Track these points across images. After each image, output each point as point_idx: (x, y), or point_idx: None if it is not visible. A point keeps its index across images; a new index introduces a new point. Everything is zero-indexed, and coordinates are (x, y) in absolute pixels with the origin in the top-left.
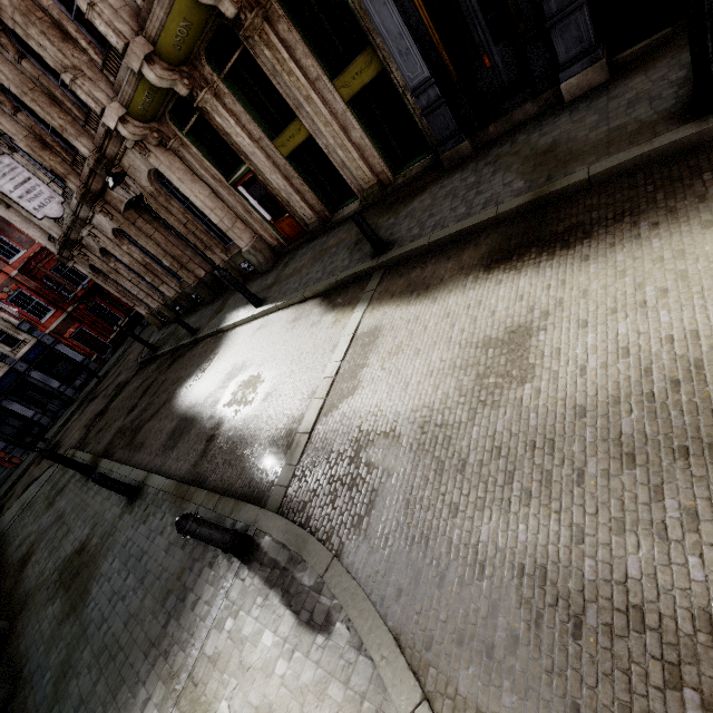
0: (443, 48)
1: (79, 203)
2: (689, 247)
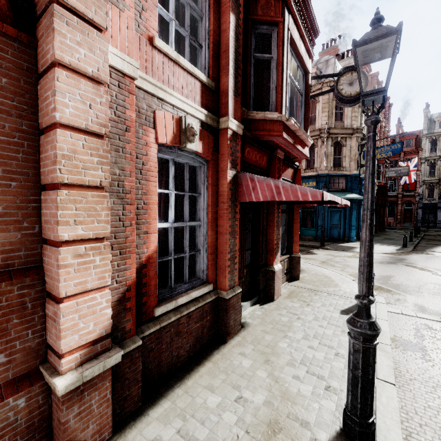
0: None
1: None
2: None
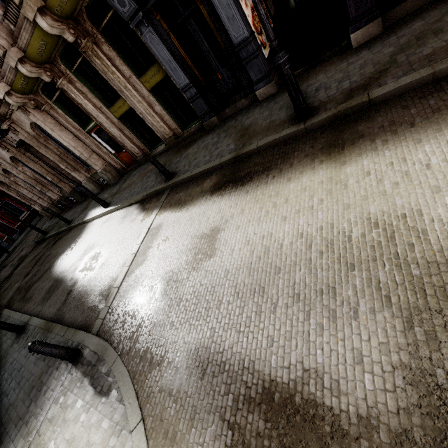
0: (195, 68)
1: None
2: (280, 191)
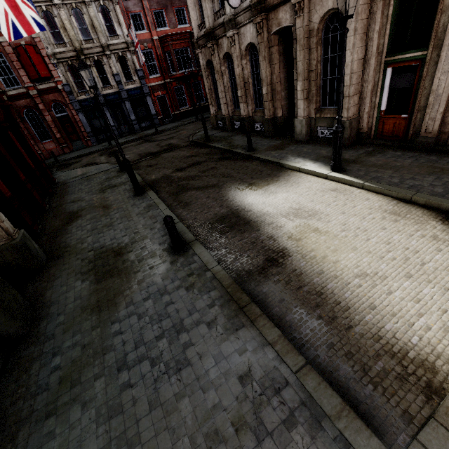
0: None
1: (247, 8)
2: None
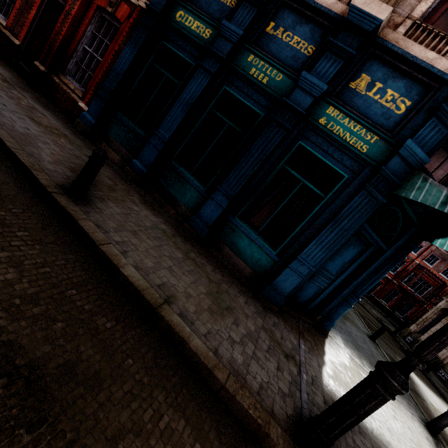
0: None
1: None
2: None
